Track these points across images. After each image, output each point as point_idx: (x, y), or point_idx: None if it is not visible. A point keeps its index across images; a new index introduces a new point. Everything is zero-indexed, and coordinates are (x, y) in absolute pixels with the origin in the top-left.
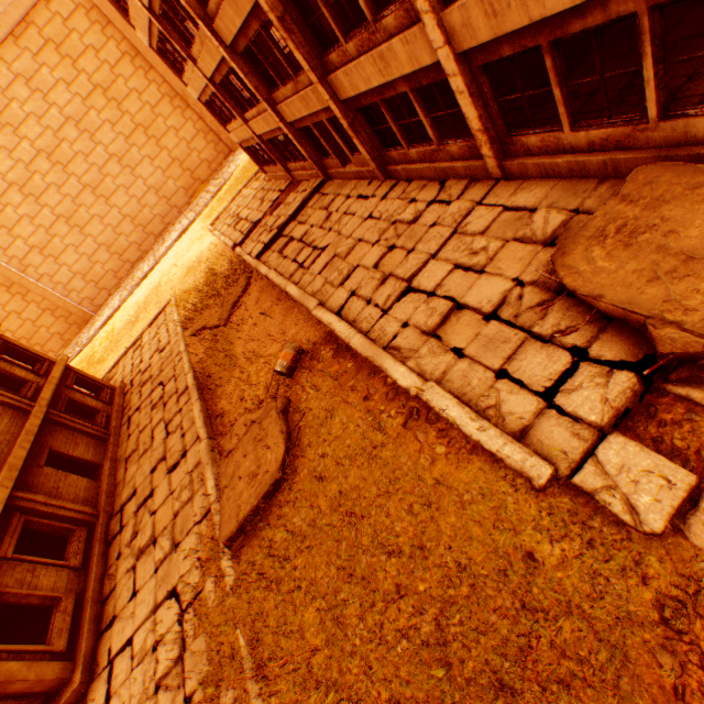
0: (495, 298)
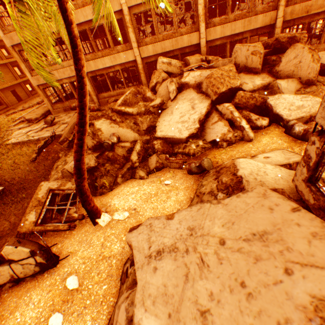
0: None
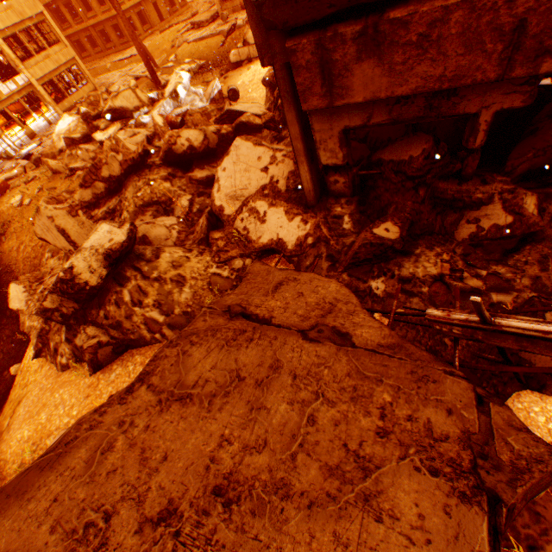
0: None
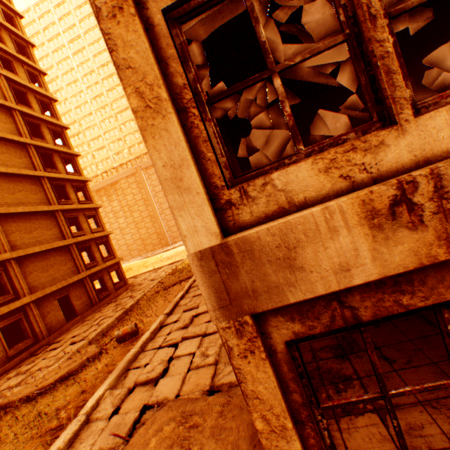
0: (160, 397)
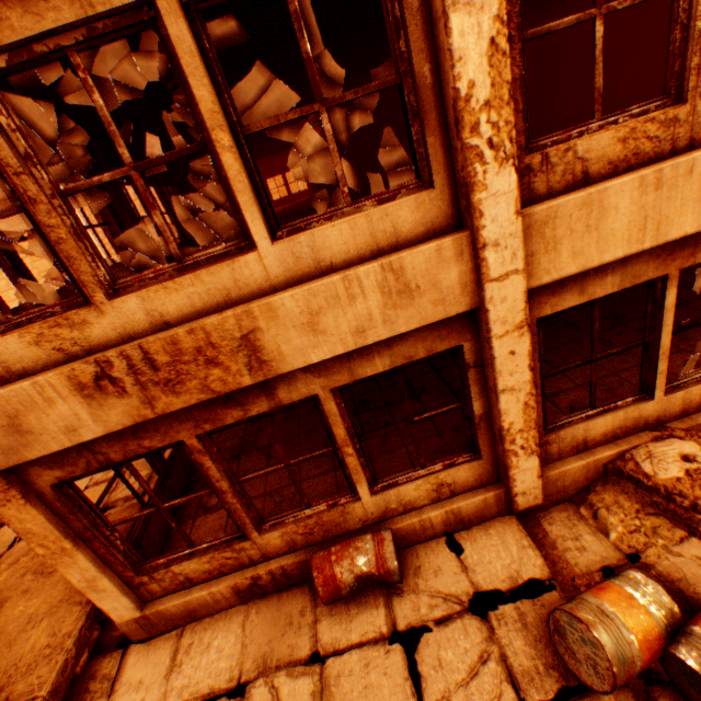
0: None
